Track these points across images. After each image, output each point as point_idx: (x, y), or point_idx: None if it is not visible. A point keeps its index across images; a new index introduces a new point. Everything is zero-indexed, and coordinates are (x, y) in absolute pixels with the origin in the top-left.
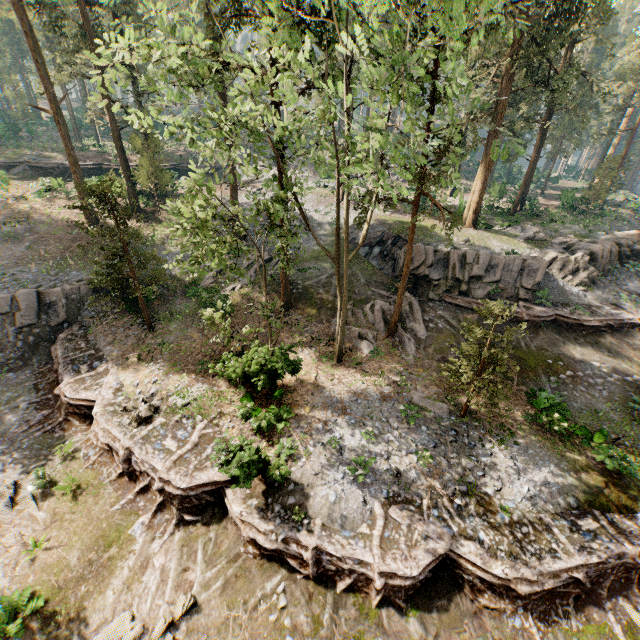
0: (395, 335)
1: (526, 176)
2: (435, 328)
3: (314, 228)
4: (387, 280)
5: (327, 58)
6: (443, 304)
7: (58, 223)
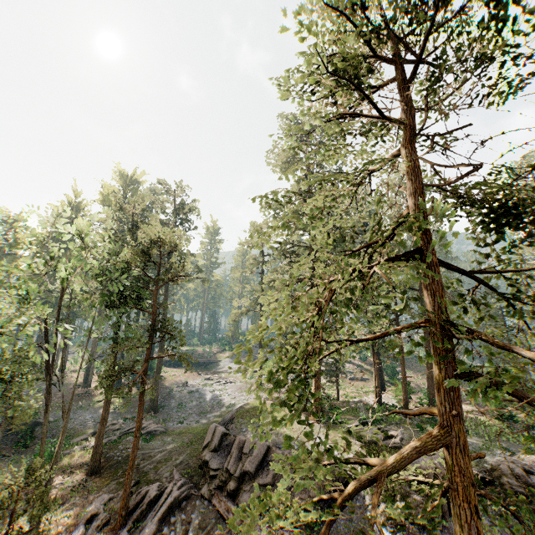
0: (119, 529)
1: (402, 372)
2: (164, 534)
3: (216, 408)
4: (197, 464)
5: (103, 290)
6: (210, 505)
7: (70, 386)
